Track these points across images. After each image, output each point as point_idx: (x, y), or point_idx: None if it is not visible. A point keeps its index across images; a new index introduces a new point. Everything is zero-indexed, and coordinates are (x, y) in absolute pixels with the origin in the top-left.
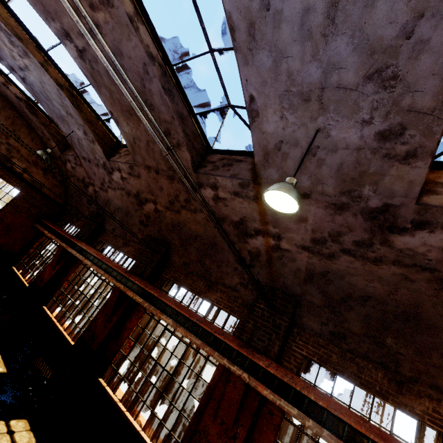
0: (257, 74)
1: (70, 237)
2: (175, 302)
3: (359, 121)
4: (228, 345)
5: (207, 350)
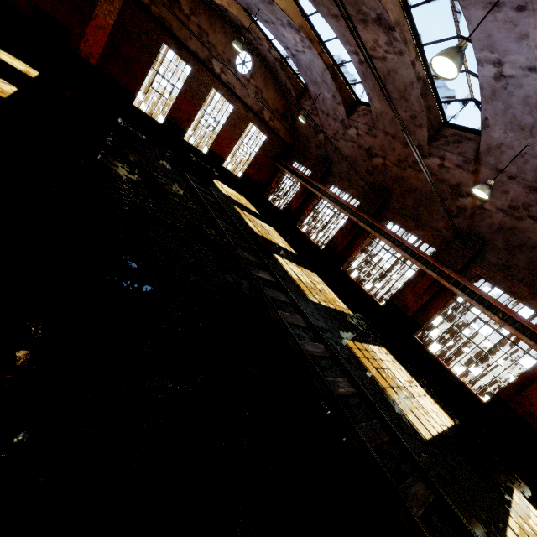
0: (492, 109)
1: (307, 177)
2: (393, 233)
3: None
4: (427, 260)
5: (413, 261)
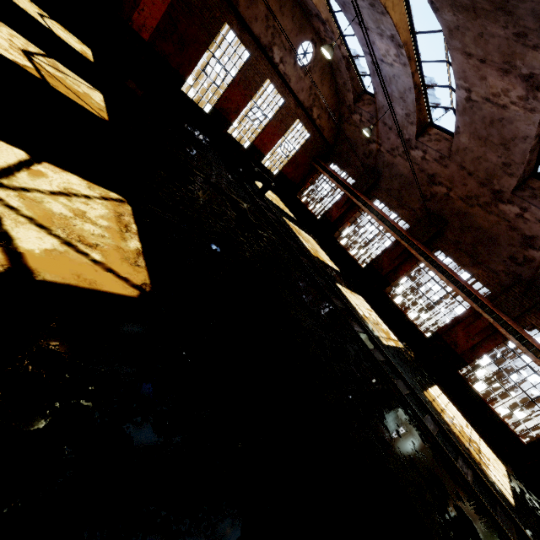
0: None
1: (352, 188)
2: (448, 268)
3: None
4: (483, 303)
5: (468, 301)
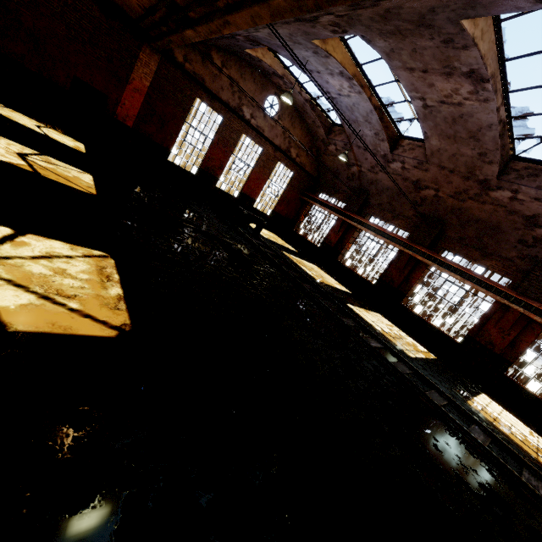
0: None
1: (344, 210)
2: (459, 265)
3: None
4: (507, 293)
5: (490, 295)
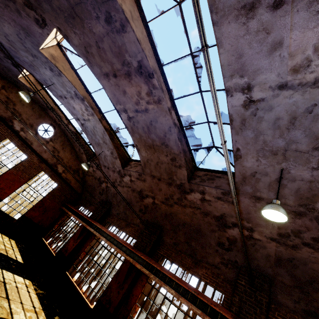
0: (243, 139)
1: (88, 218)
2: (174, 275)
3: (310, 167)
4: (223, 315)
5: None
